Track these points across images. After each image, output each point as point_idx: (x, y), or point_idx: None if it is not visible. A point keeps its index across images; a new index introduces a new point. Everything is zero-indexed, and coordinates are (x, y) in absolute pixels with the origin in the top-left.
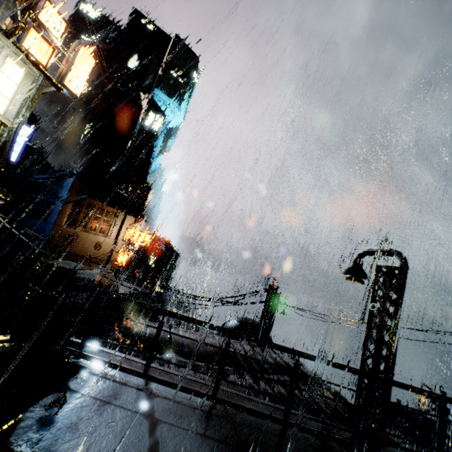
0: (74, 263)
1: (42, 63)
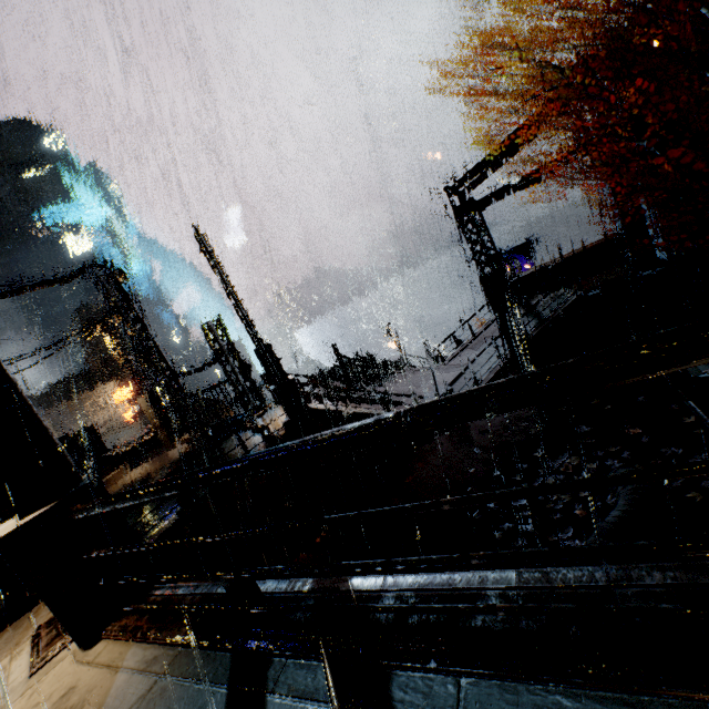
0: None
1: None
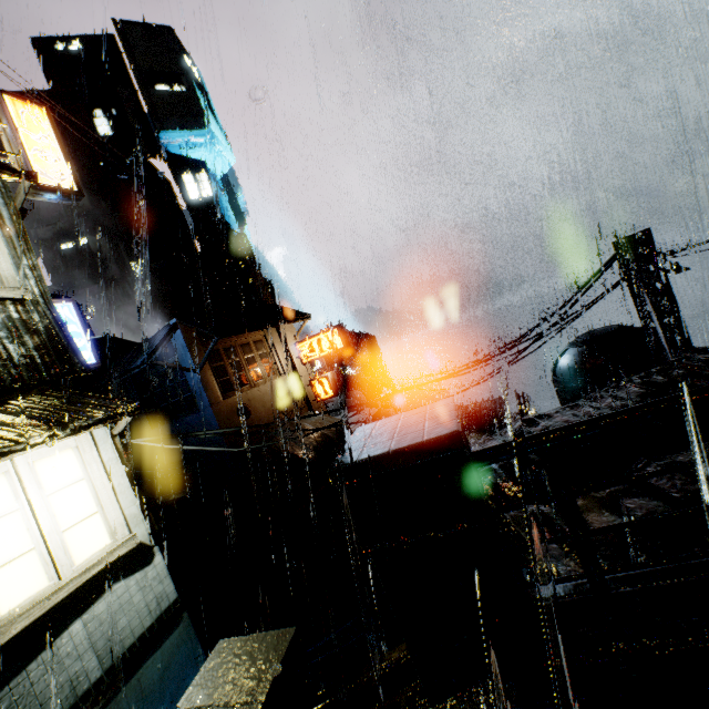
0: (384, 424)
1: None
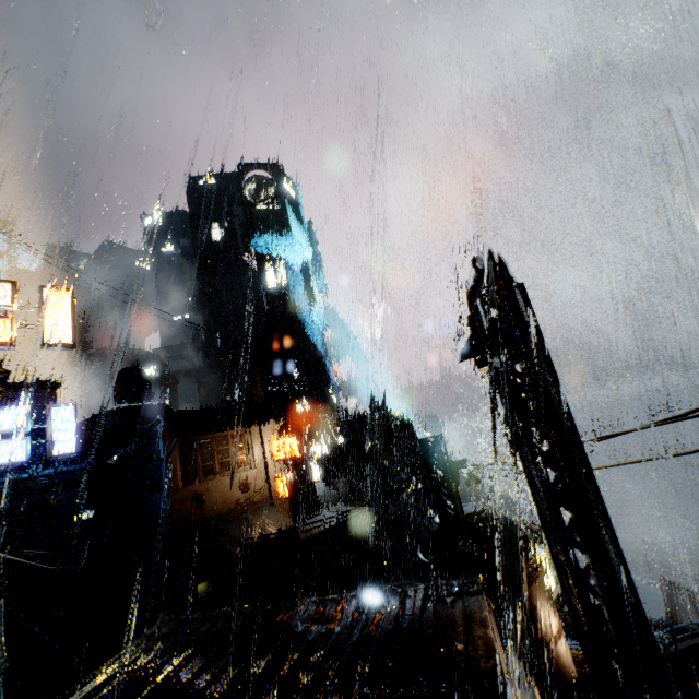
0: None
1: (6, 341)
